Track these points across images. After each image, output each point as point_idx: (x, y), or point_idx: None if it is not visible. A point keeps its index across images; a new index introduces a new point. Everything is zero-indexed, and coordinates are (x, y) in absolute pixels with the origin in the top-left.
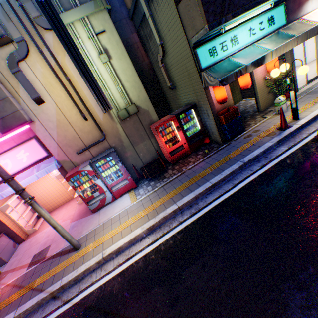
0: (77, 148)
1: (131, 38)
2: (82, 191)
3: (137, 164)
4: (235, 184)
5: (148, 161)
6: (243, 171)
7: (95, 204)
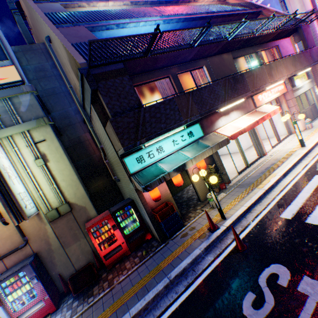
0: None
1: (84, 136)
2: None
3: (67, 270)
4: (156, 317)
5: (83, 265)
6: (169, 292)
7: None
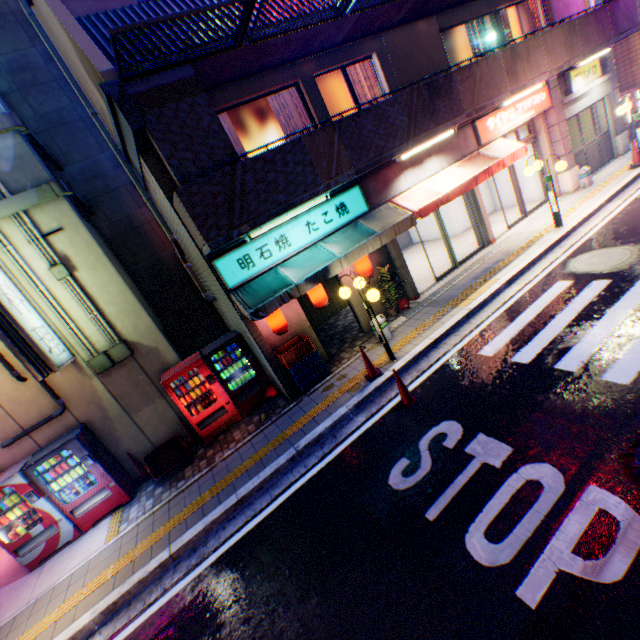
0: (4, 434)
1: (140, 215)
2: (9, 525)
3: (141, 448)
4: (275, 497)
5: (166, 439)
6: (295, 467)
7: (35, 552)
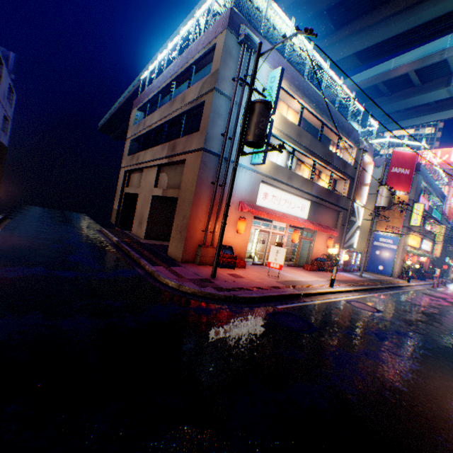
0: None
1: None
2: None
3: None
4: None
5: None
6: None
7: None
